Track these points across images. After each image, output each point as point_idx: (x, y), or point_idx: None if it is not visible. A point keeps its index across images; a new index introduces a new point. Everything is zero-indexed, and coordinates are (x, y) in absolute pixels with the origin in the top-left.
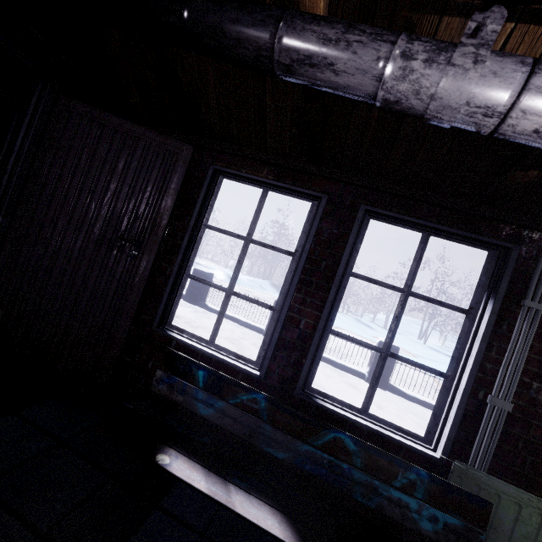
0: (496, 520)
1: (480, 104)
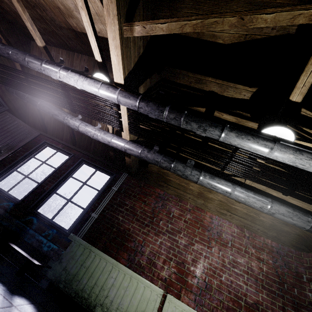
0: (75, 255)
1: (75, 125)
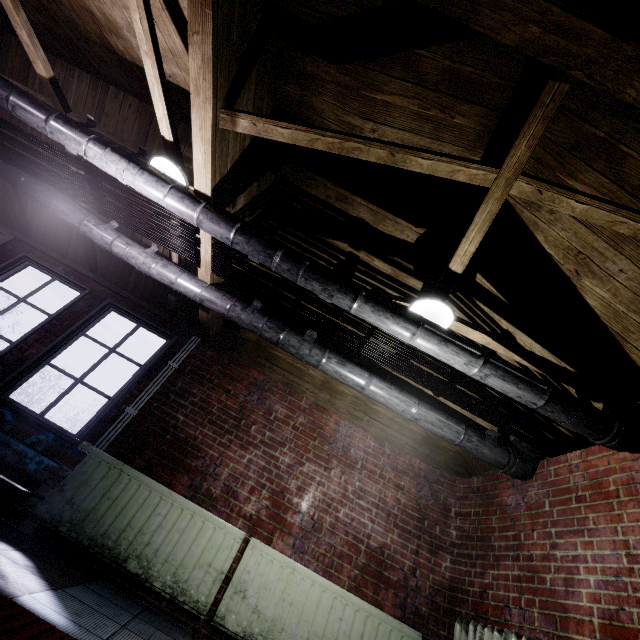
0: (91, 478)
1: (105, 241)
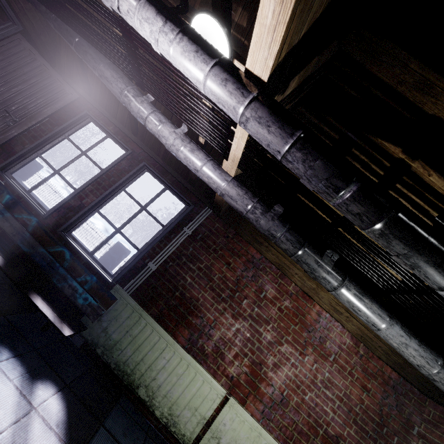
0: (119, 315)
1: (141, 115)
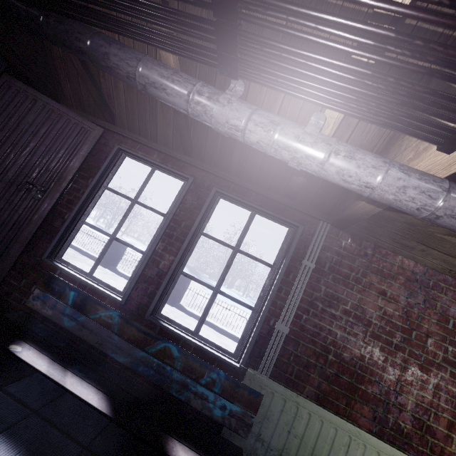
0: (269, 412)
1: (232, 124)
